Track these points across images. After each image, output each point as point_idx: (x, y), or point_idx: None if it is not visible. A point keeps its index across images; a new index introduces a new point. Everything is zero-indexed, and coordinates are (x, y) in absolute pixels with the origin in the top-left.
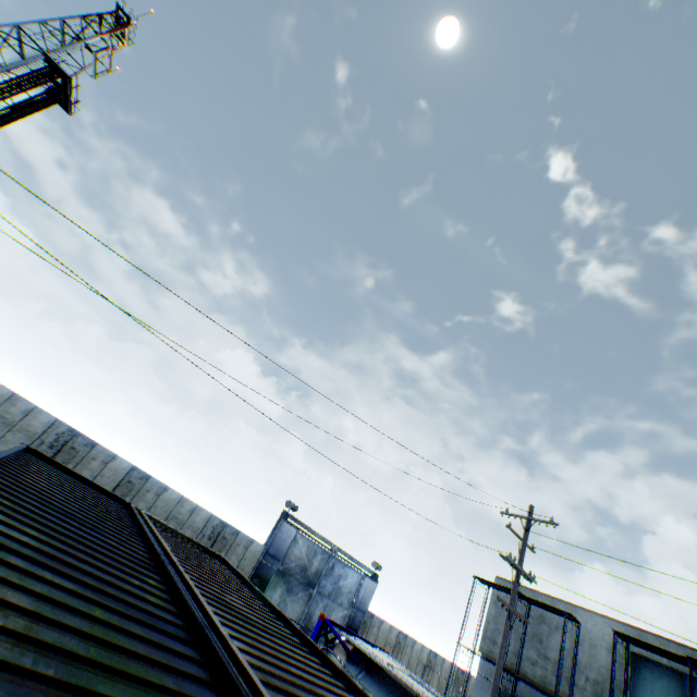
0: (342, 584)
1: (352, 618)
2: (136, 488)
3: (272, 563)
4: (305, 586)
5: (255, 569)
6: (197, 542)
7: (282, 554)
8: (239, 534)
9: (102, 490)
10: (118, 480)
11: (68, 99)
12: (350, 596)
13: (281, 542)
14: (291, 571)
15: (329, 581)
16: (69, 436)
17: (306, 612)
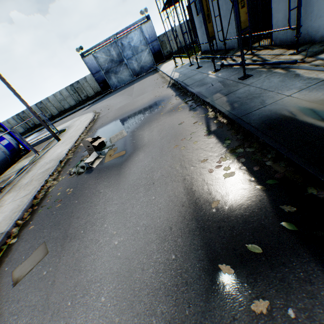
0: (134, 45)
1: (152, 49)
2: (44, 107)
3: (99, 75)
4: (120, 65)
5: (97, 83)
6: None
7: (98, 68)
8: (79, 82)
9: None
10: (40, 111)
11: None
12: (143, 44)
13: (93, 66)
14: (109, 68)
15: (127, 51)
16: (19, 117)
17: (131, 71)
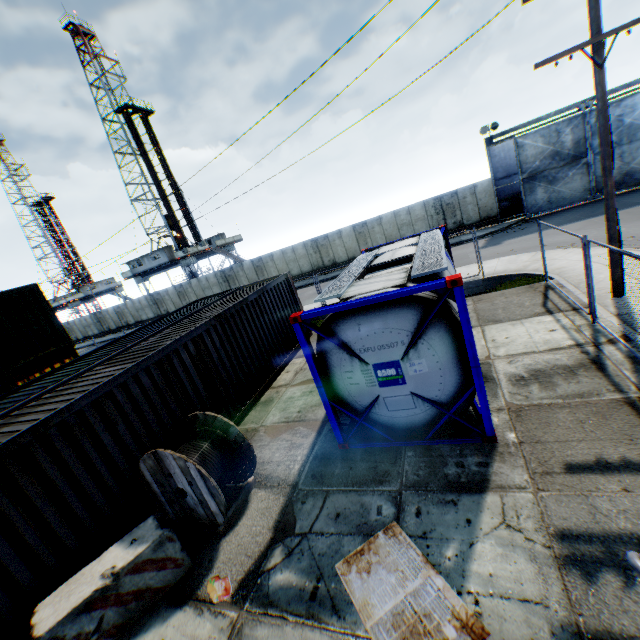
0: (630, 121)
1: None
2: (366, 233)
3: (510, 182)
4: (570, 165)
5: (496, 198)
6: (269, 278)
7: (514, 169)
8: (457, 193)
9: (225, 292)
10: (354, 238)
11: (143, 111)
12: None
13: (504, 163)
14: (539, 170)
15: None
16: (314, 244)
17: (593, 180)
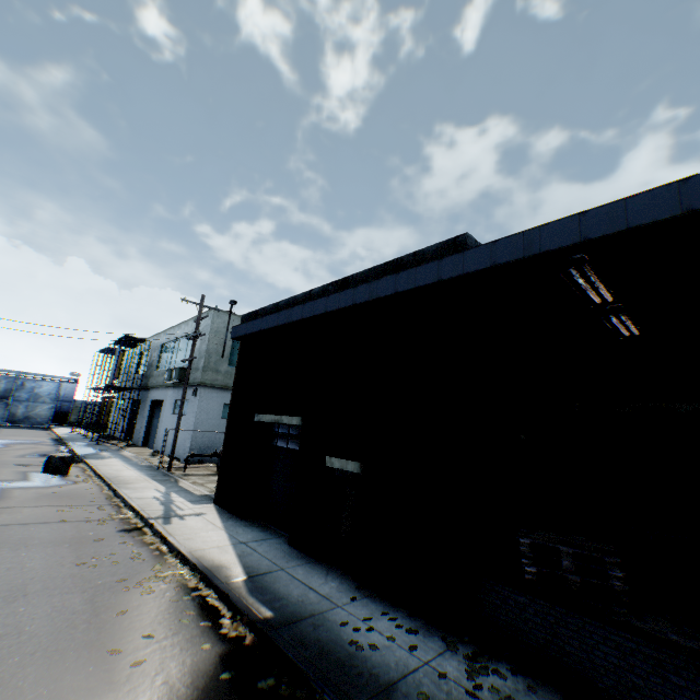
0: (40, 392)
1: (60, 407)
2: None
3: None
4: (0, 400)
5: None
6: None
7: None
8: None
9: None
10: None
11: None
12: (53, 397)
13: None
14: None
15: (25, 393)
16: None
17: (10, 414)
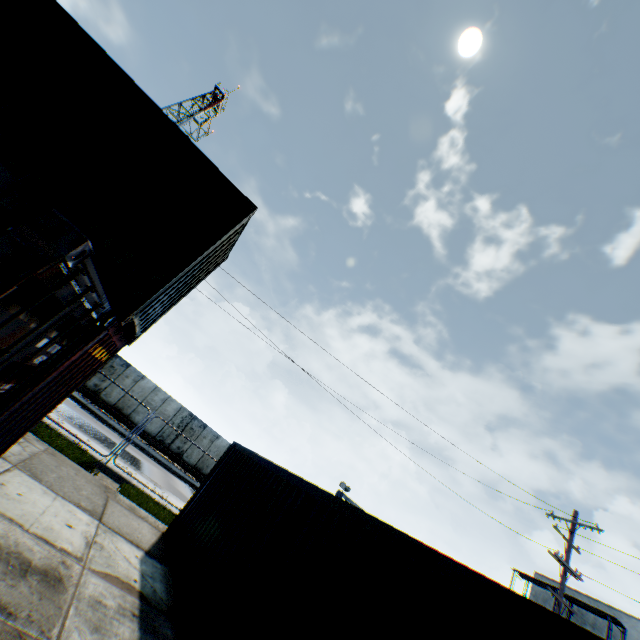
0: None
1: None
2: None
3: None
4: None
5: None
6: None
7: None
8: None
9: None
10: (219, 455)
11: None
12: None
13: None
14: None
15: None
16: (188, 419)
17: None
